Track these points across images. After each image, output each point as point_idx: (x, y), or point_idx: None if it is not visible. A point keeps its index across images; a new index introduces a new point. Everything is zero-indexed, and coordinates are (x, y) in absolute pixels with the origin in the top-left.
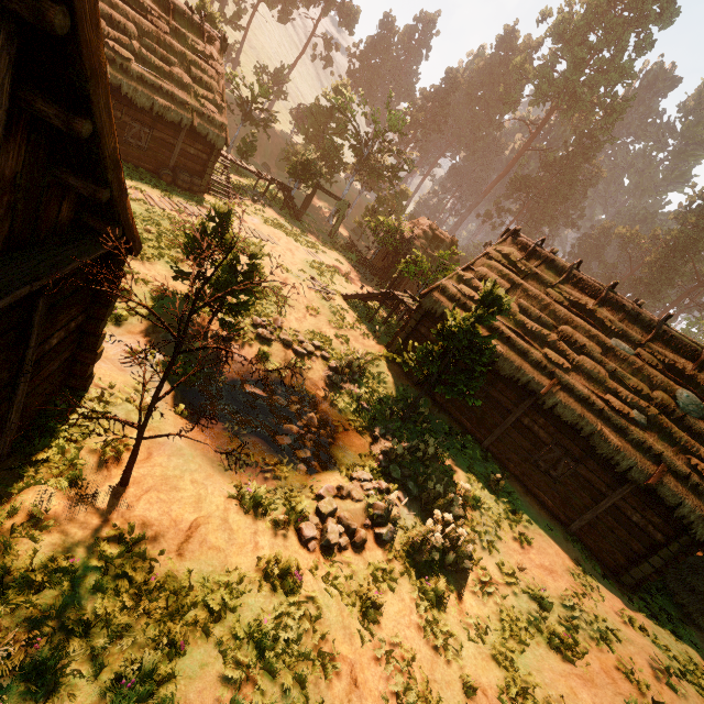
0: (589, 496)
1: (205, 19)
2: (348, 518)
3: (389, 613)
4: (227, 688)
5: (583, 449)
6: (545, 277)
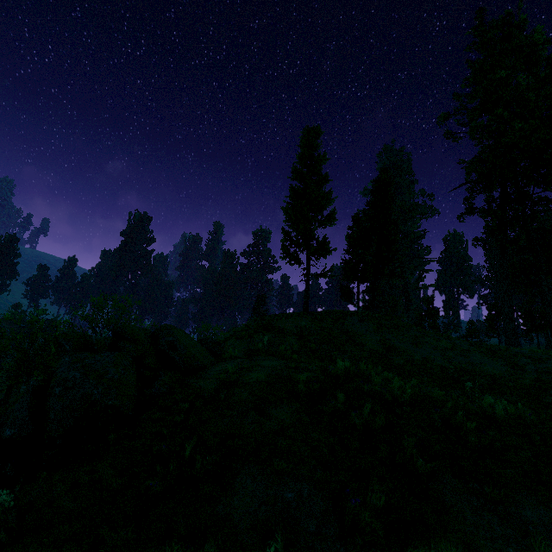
0: None
1: None
2: None
3: None
4: None
5: None
6: None
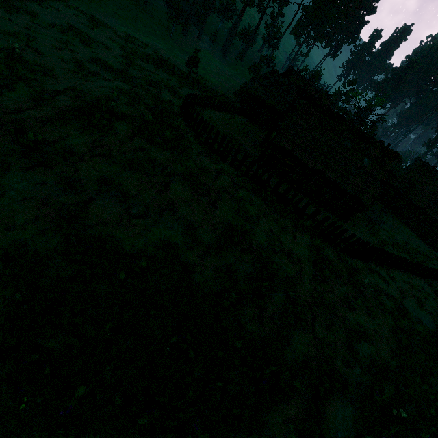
0: (433, 234)
1: (313, 77)
2: (374, 220)
3: (383, 232)
4: (368, 224)
5: (433, 222)
6: (433, 178)
